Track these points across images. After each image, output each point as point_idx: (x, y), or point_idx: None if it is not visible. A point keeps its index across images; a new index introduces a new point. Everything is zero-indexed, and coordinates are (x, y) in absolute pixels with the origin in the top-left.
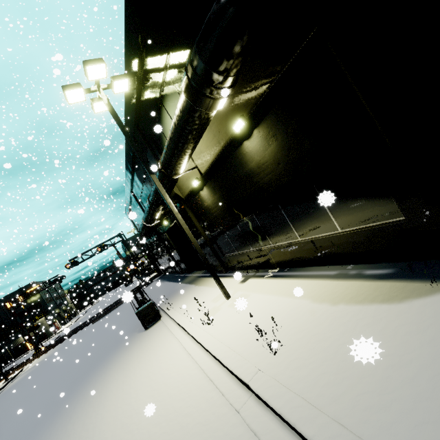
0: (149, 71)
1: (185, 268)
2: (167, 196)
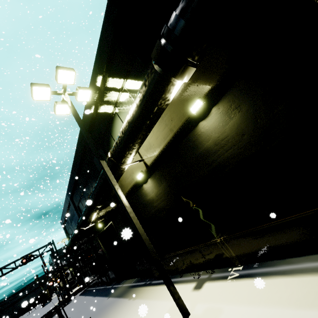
0: (109, 88)
1: (114, 277)
2: (115, 182)
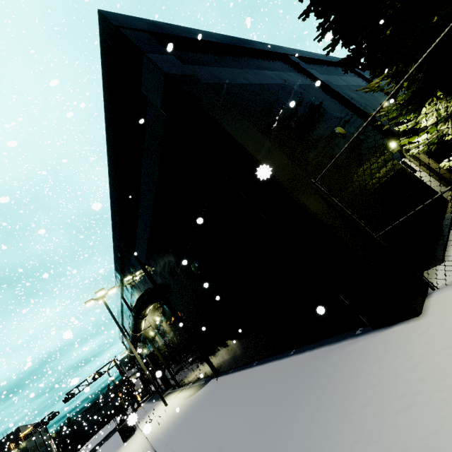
0: (126, 282)
1: (164, 386)
2: (133, 348)
